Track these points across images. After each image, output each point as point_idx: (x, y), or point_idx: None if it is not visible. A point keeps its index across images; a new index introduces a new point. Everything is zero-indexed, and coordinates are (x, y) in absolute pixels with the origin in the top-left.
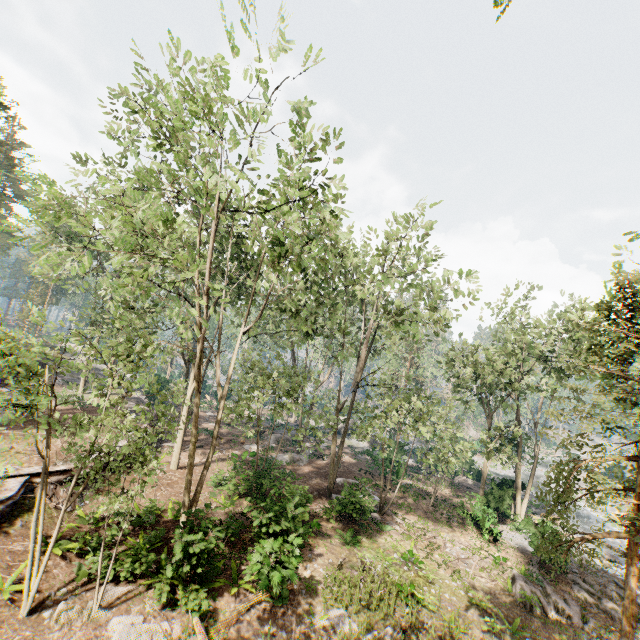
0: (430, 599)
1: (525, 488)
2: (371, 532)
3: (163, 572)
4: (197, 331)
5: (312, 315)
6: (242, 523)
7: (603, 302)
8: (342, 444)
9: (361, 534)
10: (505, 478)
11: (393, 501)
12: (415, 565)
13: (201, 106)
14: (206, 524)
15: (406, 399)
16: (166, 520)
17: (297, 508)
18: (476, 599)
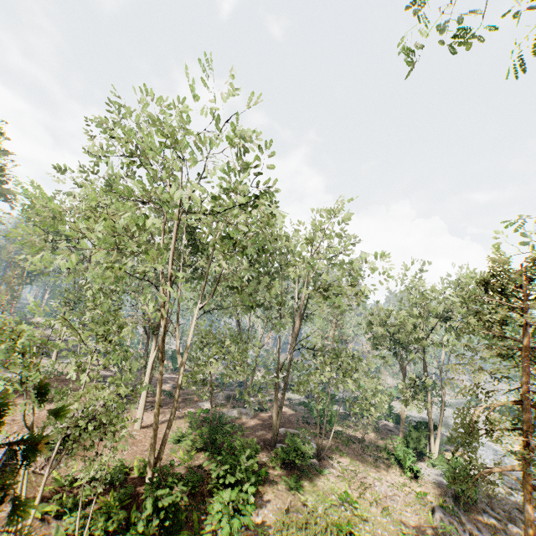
0: (365, 535)
1: (437, 428)
2: (311, 476)
3: (133, 527)
4: (164, 313)
5: (255, 291)
6: (201, 476)
7: (486, 278)
8: (283, 399)
9: (303, 479)
10: (419, 420)
11: (328, 447)
12: (350, 504)
13: (171, 141)
14: (171, 480)
15: (335, 357)
16: (133, 477)
17: (247, 459)
18: (404, 532)
